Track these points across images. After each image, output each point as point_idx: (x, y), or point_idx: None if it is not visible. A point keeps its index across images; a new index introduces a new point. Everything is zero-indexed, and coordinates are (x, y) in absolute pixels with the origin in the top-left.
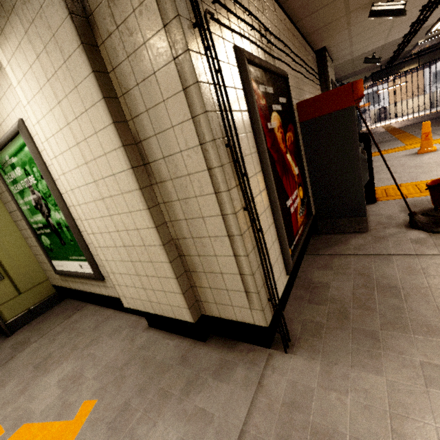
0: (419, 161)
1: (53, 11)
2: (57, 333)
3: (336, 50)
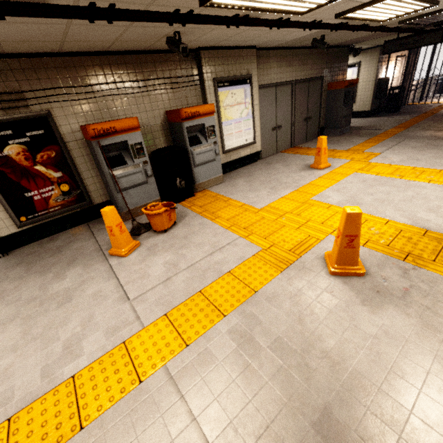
0: (284, 177)
1: None
2: None
3: (231, 44)
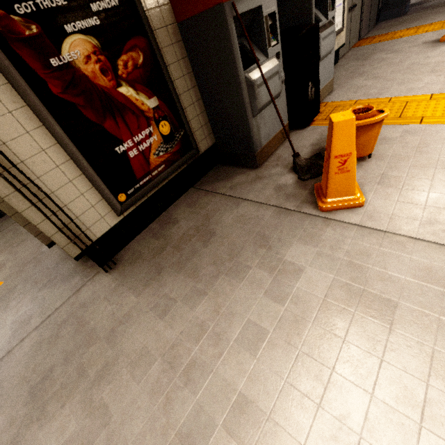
0: (423, 59)
1: None
2: (8, 231)
3: None
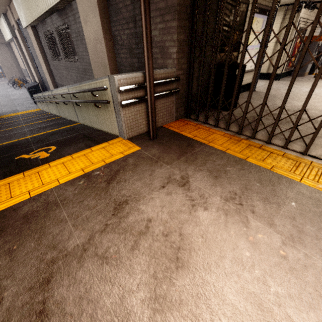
0: None
1: (279, 17)
2: None
3: None
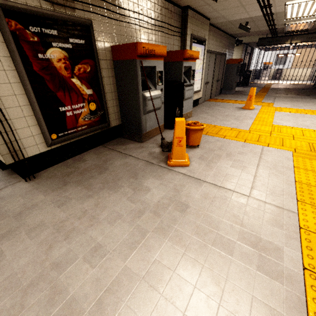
0: (233, 113)
1: None
2: None
3: (204, 11)
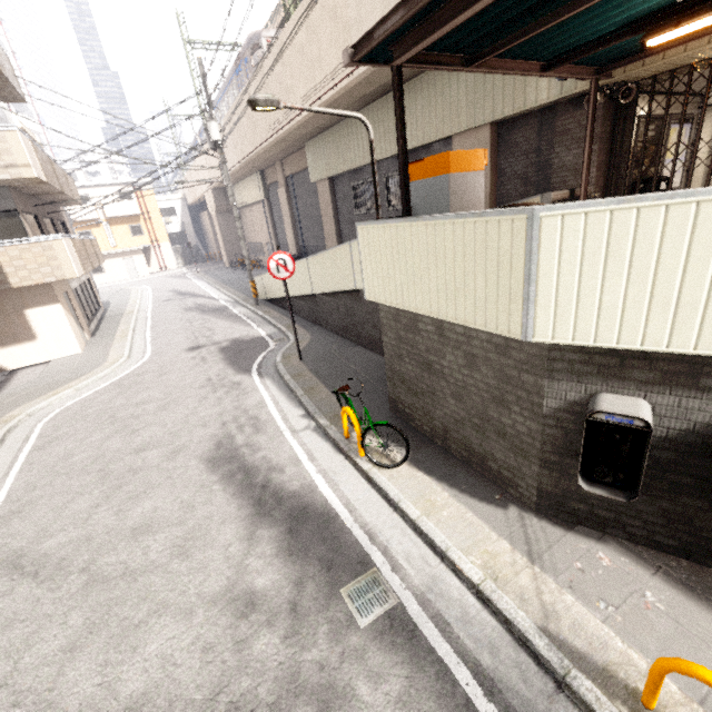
0: None
1: (710, 119)
2: None
3: None
